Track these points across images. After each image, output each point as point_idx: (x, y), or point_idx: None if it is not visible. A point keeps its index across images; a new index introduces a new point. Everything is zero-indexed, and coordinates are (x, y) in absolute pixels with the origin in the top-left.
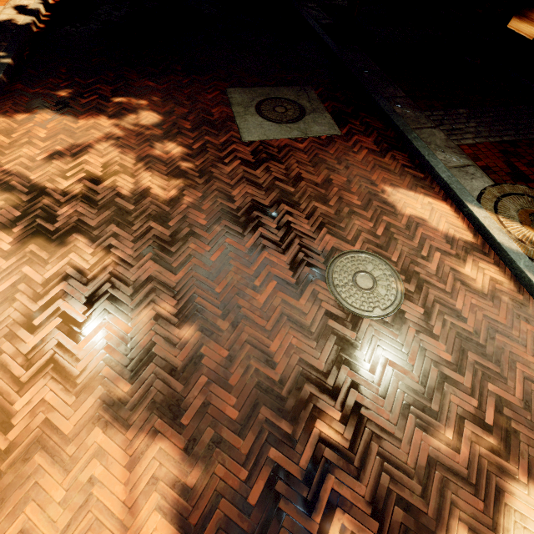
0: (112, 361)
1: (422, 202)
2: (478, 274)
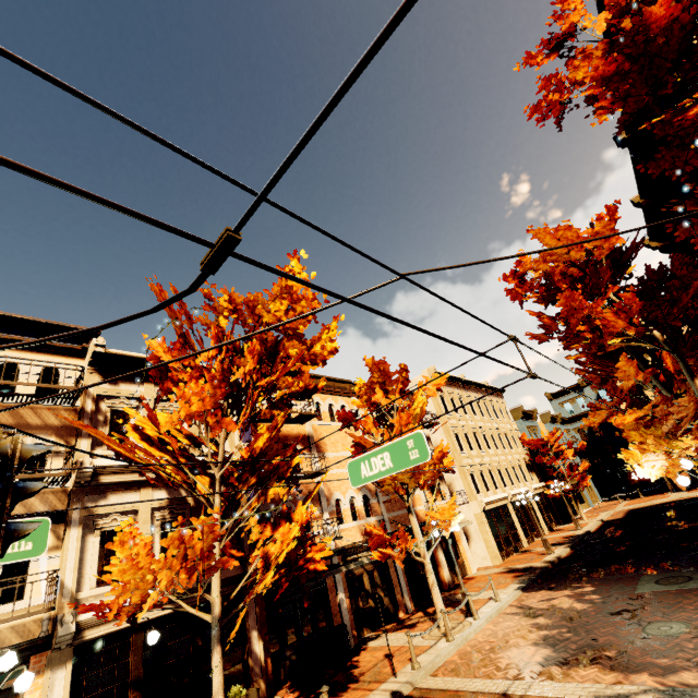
0: (539, 637)
1: None
2: None
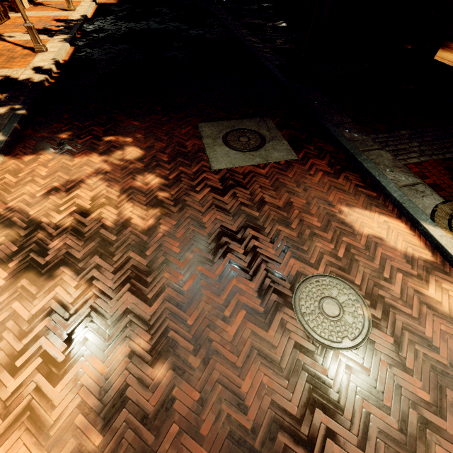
0: (85, 407)
1: (378, 221)
2: (443, 295)
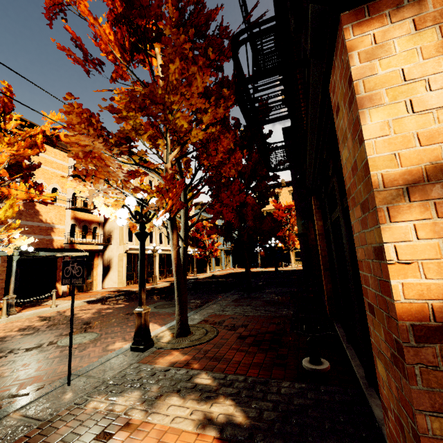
0: None
1: (154, 327)
2: (120, 345)
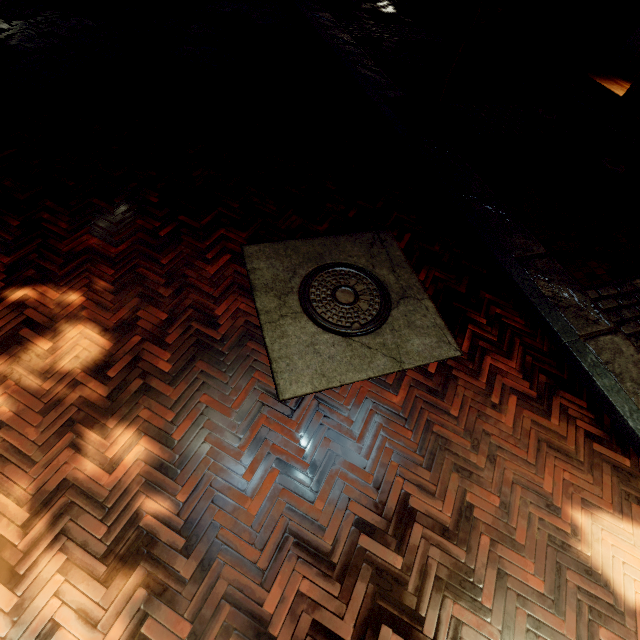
0: None
1: None
2: None
